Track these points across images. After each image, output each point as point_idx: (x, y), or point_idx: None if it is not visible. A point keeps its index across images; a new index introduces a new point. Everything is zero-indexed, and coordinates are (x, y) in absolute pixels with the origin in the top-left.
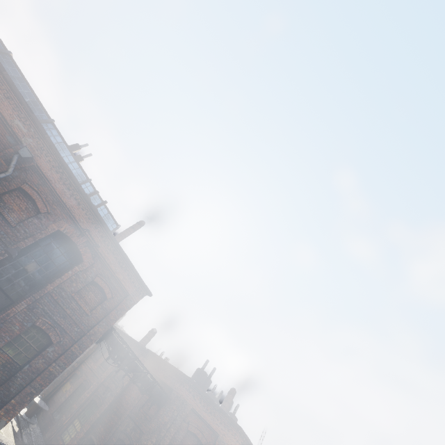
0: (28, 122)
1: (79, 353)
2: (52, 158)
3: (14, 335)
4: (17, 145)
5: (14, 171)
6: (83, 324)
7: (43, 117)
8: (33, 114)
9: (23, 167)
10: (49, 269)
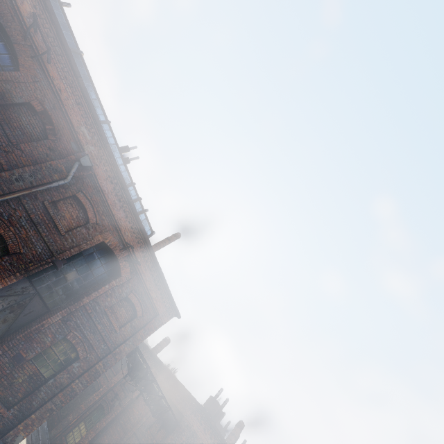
0: (93, 130)
1: (102, 372)
2: (109, 167)
3: (45, 347)
4: (79, 152)
5: (72, 178)
6: (111, 341)
7: (101, 118)
8: (99, 122)
9: (81, 175)
10: (87, 279)
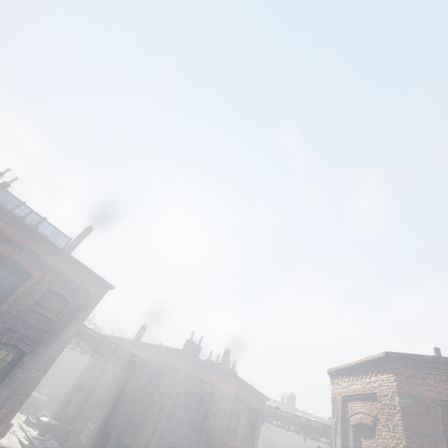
0: None
1: (57, 355)
2: None
3: None
4: None
5: None
6: (52, 330)
7: None
8: None
9: None
10: None
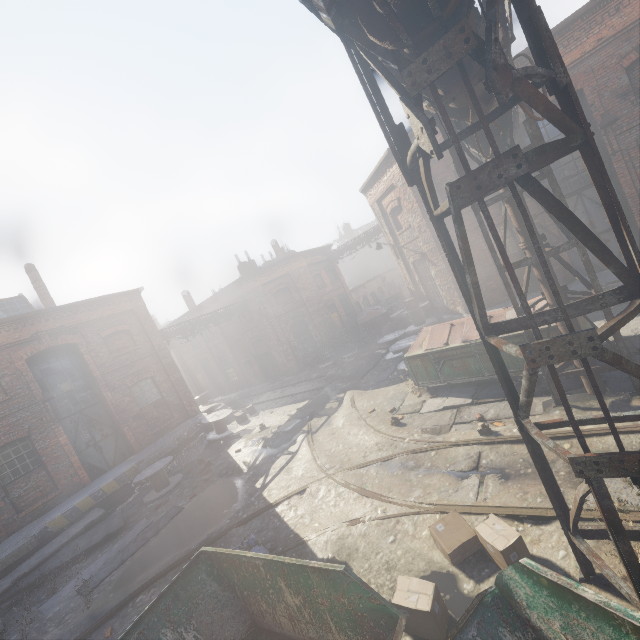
0: None
1: (171, 359)
2: None
3: (133, 400)
4: None
5: None
6: (146, 353)
7: None
8: None
9: None
10: (74, 373)
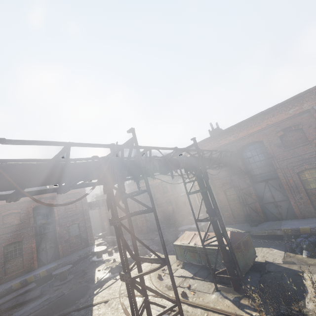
0: None
1: (89, 216)
2: None
3: (67, 233)
4: None
5: None
6: (79, 212)
7: None
8: None
9: None
10: (48, 216)
